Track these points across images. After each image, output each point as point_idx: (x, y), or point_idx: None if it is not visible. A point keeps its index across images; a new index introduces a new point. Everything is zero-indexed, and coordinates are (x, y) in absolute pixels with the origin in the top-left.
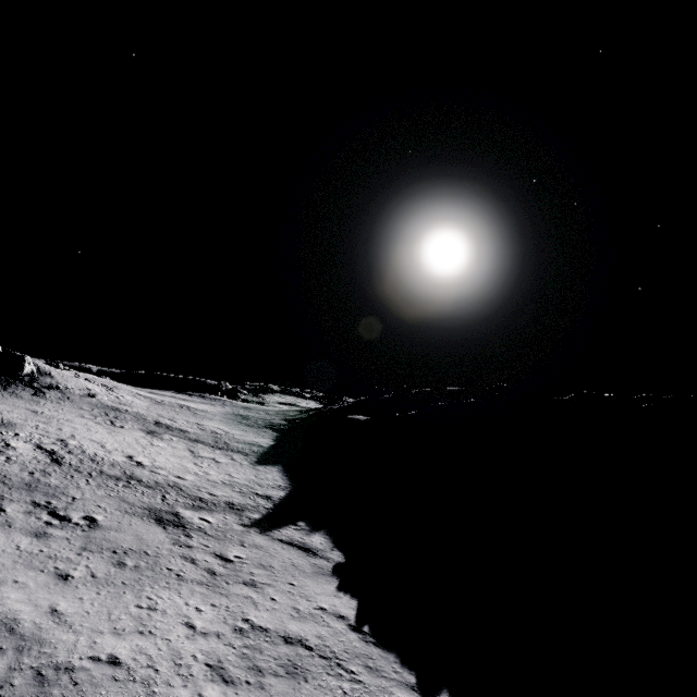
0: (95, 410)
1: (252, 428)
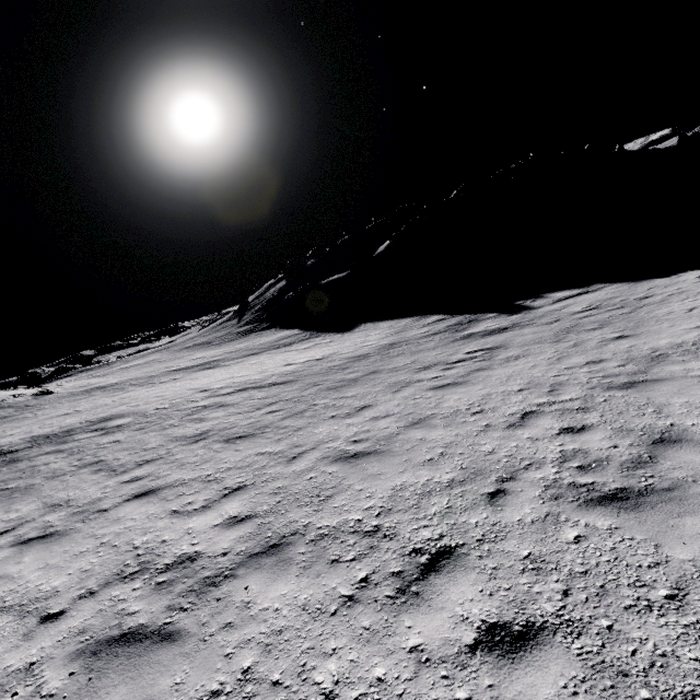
0: (92, 394)
1: (241, 339)
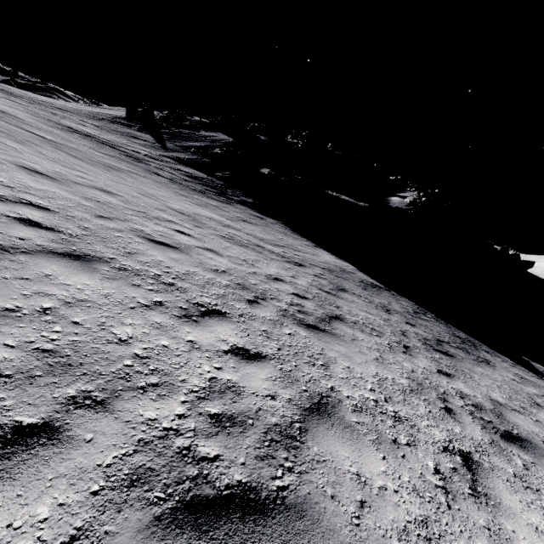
0: None
1: (227, 206)
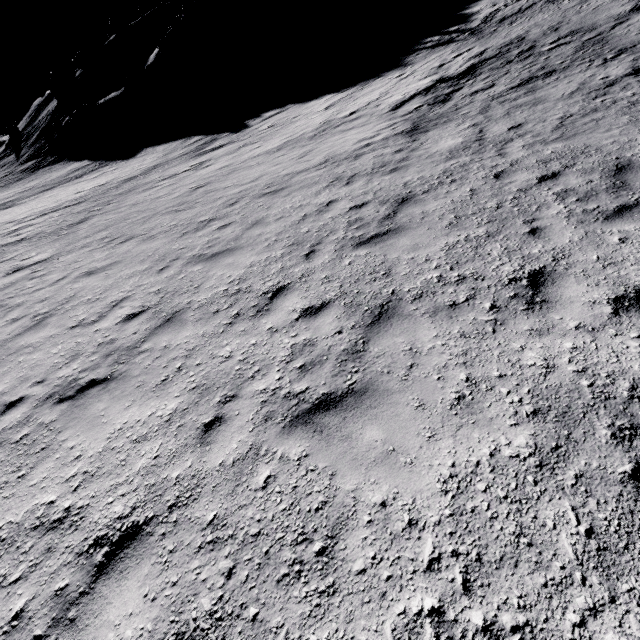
0: None
1: (29, 178)
